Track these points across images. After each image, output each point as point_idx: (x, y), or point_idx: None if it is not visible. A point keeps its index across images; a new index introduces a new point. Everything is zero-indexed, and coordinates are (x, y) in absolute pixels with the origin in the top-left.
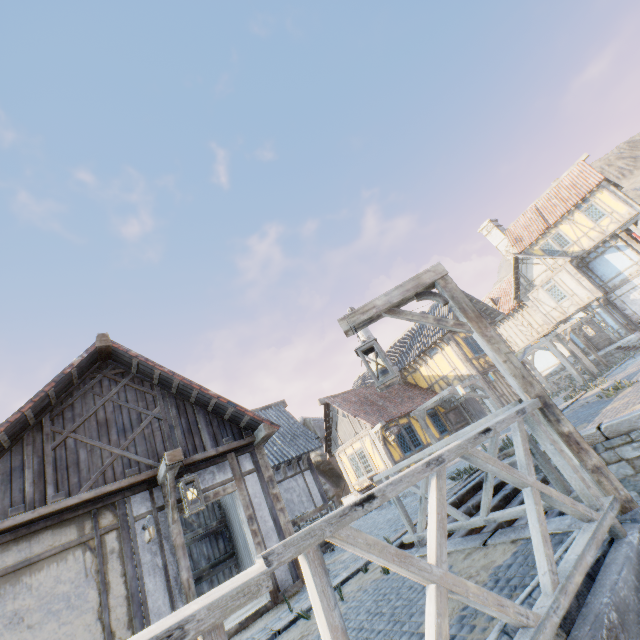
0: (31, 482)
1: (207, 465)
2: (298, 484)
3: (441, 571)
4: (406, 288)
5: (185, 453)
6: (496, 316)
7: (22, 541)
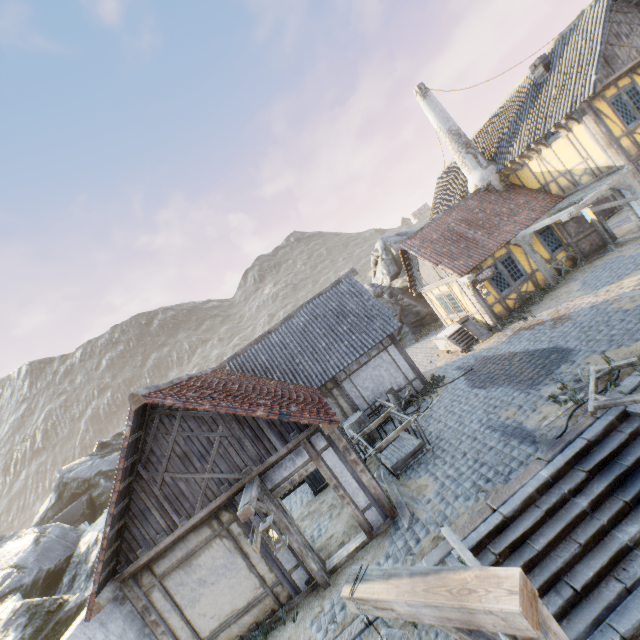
0: (160, 517)
1: (284, 456)
2: (384, 360)
3: None
4: (445, 615)
5: (261, 459)
6: None
7: (179, 543)
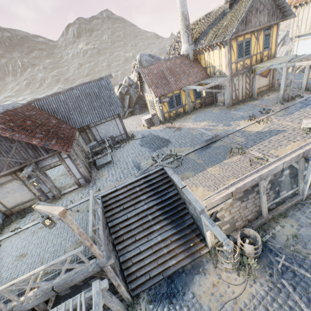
0: None
1: (48, 157)
2: (112, 123)
3: (30, 286)
4: (49, 213)
5: (36, 157)
6: (288, 15)
7: None
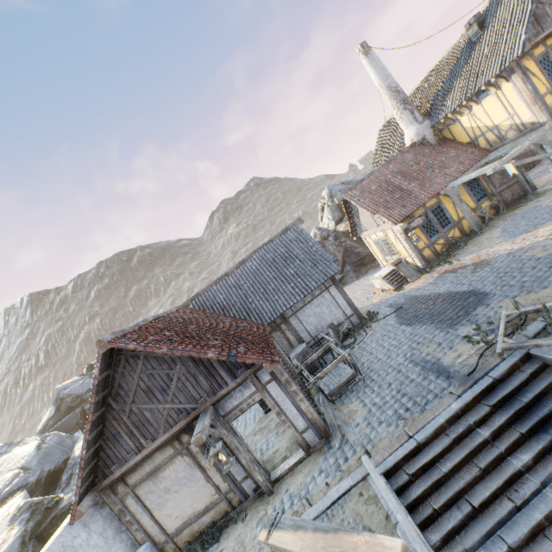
0: (129, 440)
1: (234, 388)
2: (325, 299)
3: None
4: None
5: (213, 392)
6: None
7: (147, 460)
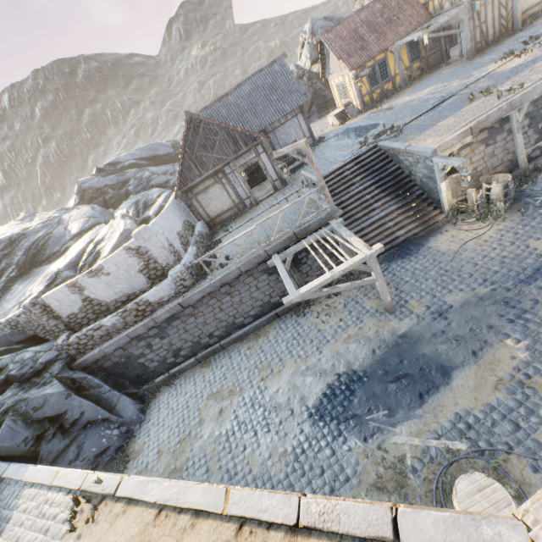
0: (195, 170)
1: (245, 153)
2: (294, 123)
3: (278, 224)
4: (293, 149)
5: (236, 152)
6: None
7: (202, 183)
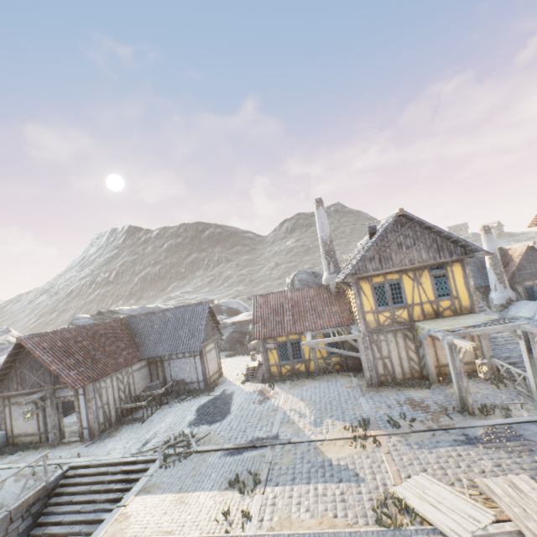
0: (16, 383)
1: (66, 387)
2: (191, 362)
3: None
4: None
5: (54, 384)
6: (475, 250)
7: (21, 396)
